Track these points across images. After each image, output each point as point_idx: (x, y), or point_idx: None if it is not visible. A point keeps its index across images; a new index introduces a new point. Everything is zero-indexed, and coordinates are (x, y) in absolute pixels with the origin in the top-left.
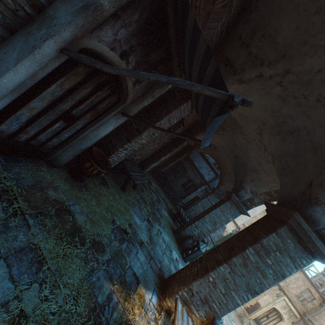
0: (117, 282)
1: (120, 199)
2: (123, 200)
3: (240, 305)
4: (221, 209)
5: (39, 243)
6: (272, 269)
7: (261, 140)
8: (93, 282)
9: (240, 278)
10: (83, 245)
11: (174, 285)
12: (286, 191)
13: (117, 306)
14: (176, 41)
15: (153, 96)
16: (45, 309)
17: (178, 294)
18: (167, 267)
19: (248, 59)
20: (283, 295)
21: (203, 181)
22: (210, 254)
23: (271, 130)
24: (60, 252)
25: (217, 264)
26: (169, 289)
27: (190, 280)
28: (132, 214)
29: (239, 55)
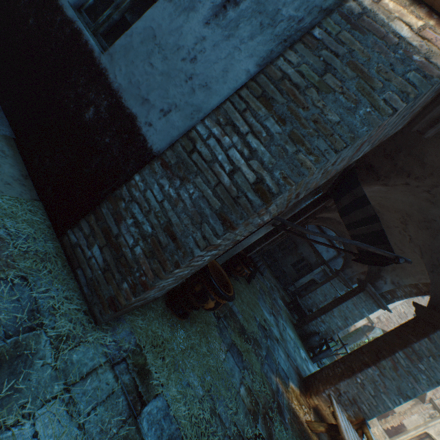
0: (276, 375)
1: (250, 293)
2: (252, 294)
3: (377, 425)
4: (353, 302)
5: (235, 340)
6: (425, 374)
7: (405, 230)
8: (265, 373)
9: (391, 381)
10: (250, 342)
11: (318, 384)
12: (438, 291)
13: (283, 395)
14: (334, 180)
15: (300, 208)
16: (255, 387)
17: (324, 392)
18: (301, 366)
19: (392, 169)
20: (439, 417)
21: (321, 259)
22: (354, 355)
23: (418, 224)
24: (244, 347)
25: (364, 366)
26: (313, 387)
27: (335, 379)
28: (261, 308)
29: (383, 164)
